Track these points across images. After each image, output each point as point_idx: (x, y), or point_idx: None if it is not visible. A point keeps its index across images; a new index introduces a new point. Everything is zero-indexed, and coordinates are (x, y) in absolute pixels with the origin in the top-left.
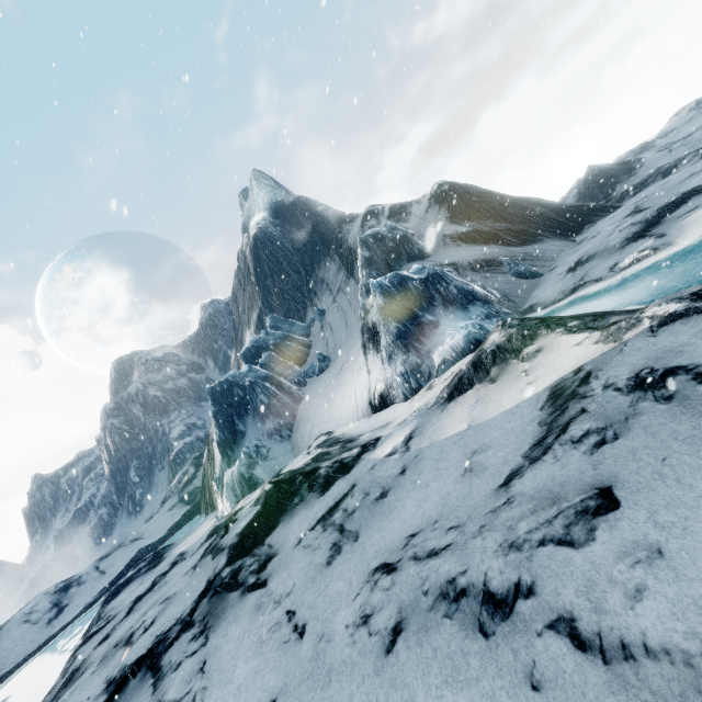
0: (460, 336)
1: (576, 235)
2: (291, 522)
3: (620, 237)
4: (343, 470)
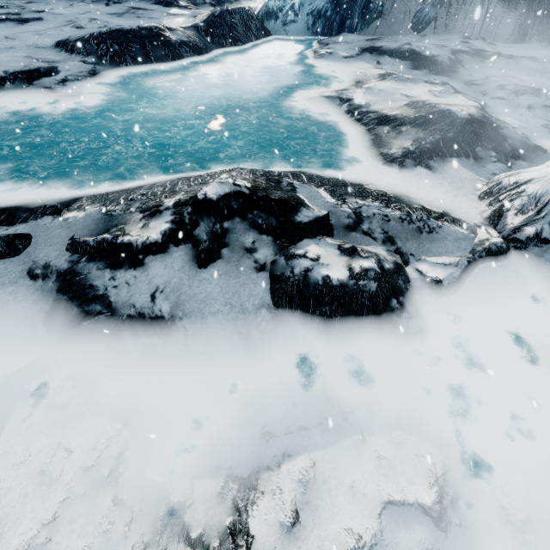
0: (266, 0)
1: (548, 41)
2: (139, 2)
3: (387, 44)
4: (167, 5)
